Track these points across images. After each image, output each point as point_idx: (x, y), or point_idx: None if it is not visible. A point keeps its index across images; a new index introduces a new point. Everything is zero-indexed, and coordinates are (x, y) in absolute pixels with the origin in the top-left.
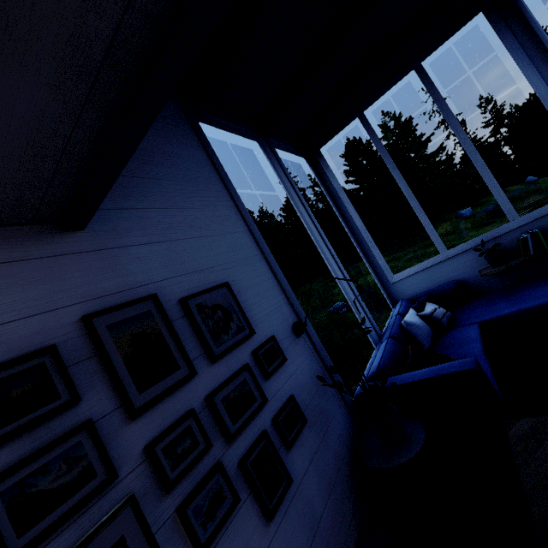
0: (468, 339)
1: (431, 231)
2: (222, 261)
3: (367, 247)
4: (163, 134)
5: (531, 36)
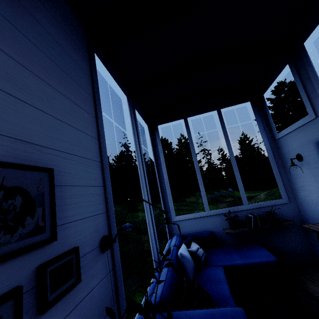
0: (219, 279)
1: (204, 196)
2: (58, 147)
3: (165, 193)
4: (61, 28)
5: (266, 121)
